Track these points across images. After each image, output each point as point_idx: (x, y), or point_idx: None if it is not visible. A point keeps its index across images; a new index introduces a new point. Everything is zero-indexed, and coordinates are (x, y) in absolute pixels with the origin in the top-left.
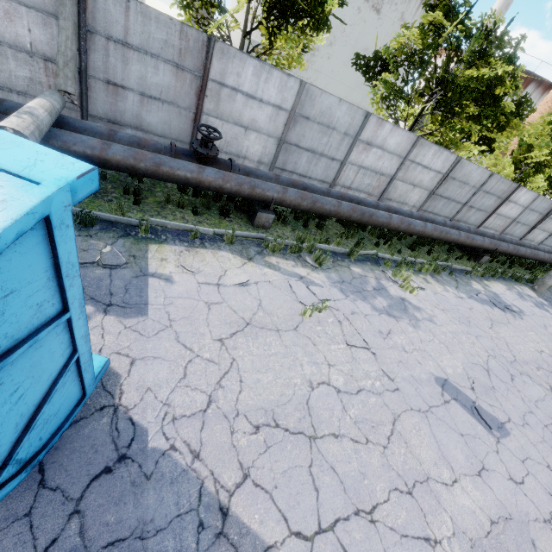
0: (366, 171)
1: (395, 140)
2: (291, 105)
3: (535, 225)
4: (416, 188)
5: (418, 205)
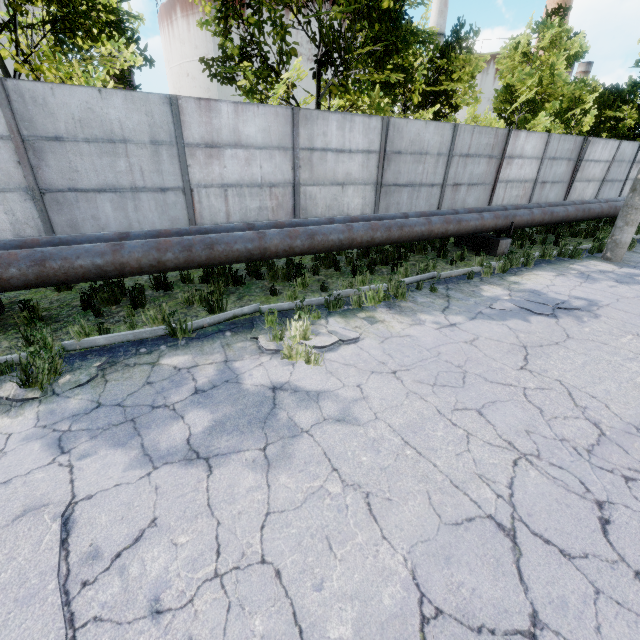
0: (240, 189)
1: (255, 125)
2: (4, 126)
3: (571, 178)
4: (347, 187)
5: (370, 211)
